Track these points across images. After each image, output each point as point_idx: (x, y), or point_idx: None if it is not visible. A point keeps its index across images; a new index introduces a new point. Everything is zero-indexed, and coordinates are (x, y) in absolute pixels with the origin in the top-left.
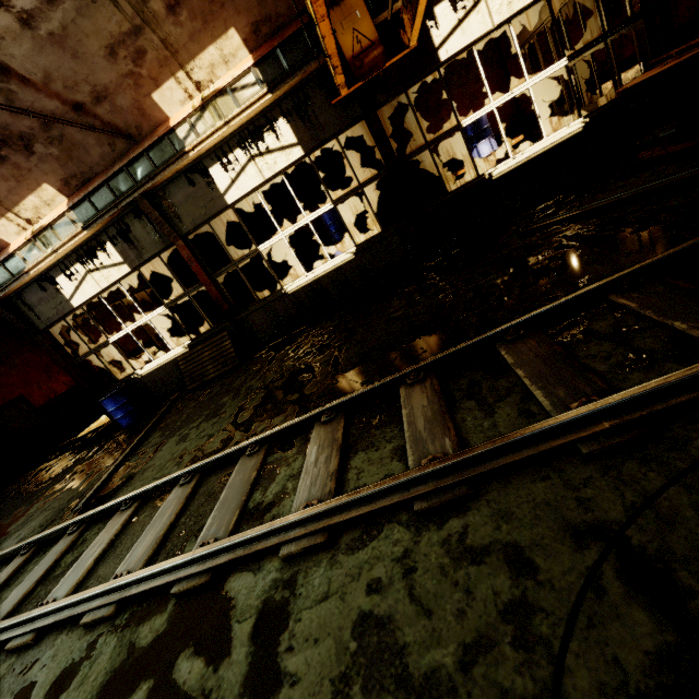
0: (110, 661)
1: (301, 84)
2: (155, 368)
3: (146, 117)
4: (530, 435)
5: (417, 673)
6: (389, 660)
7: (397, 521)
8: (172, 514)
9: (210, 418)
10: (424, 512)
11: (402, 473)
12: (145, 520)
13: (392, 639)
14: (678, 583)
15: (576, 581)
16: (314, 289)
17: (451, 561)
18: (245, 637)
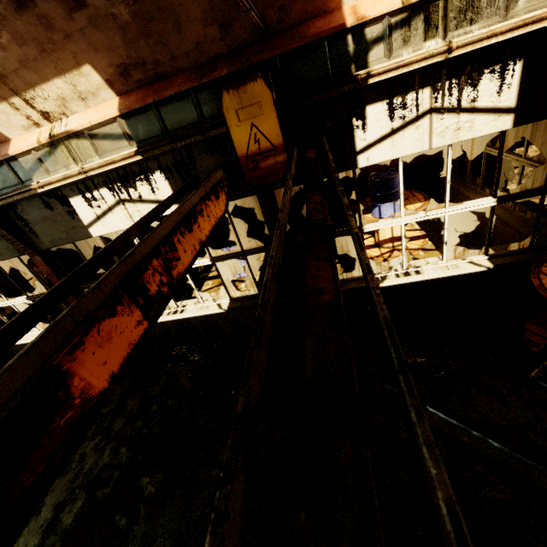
0: None
1: (185, 145)
2: (20, 343)
3: None
4: None
5: None
6: None
7: None
8: None
9: None
10: None
11: None
12: None
13: None
14: None
15: None
16: (182, 325)
17: None
18: None
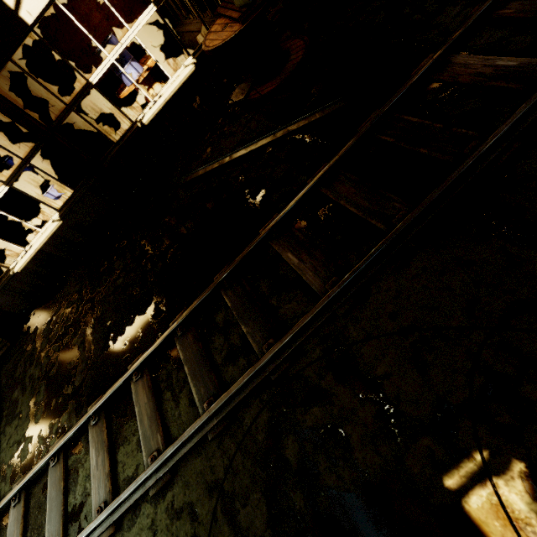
0: None
1: None
2: None
3: None
4: (187, 438)
5: None
6: None
7: (146, 501)
8: (18, 536)
9: (11, 421)
10: (156, 493)
11: (138, 477)
12: None
13: None
14: (236, 508)
15: (210, 517)
16: (42, 259)
17: (170, 521)
18: None
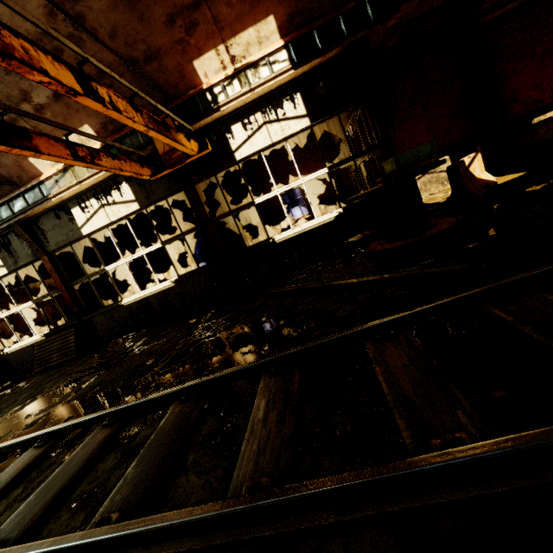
0: None
1: None
2: (18, 349)
3: (25, 171)
4: None
5: None
6: None
7: None
8: None
9: None
10: None
11: None
12: None
13: None
14: None
15: None
16: (143, 305)
17: None
18: None
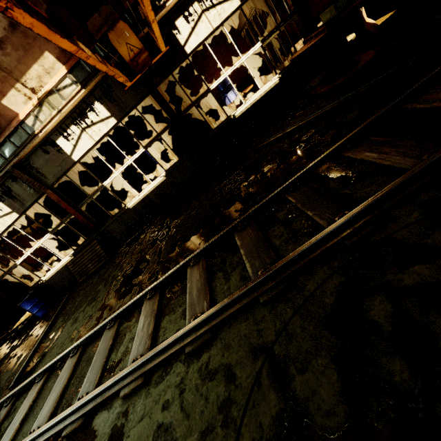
0: None
1: (103, 79)
2: (54, 274)
3: (2, 116)
4: (237, 296)
5: None
6: None
7: (179, 360)
8: (65, 380)
9: (91, 303)
10: (191, 352)
11: (179, 331)
12: (51, 386)
13: (171, 437)
14: (289, 373)
15: (251, 381)
16: (145, 203)
17: (201, 381)
18: None
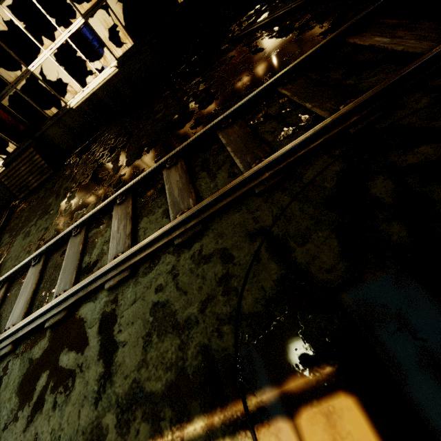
0: (20, 371)
1: None
2: None
3: None
4: (230, 188)
5: (182, 320)
6: (168, 319)
7: (167, 252)
8: (32, 285)
9: (42, 216)
10: (181, 244)
11: (165, 226)
12: (16, 293)
13: (169, 310)
14: (289, 247)
15: (249, 258)
16: (93, 102)
17: (195, 265)
18: (95, 334)
